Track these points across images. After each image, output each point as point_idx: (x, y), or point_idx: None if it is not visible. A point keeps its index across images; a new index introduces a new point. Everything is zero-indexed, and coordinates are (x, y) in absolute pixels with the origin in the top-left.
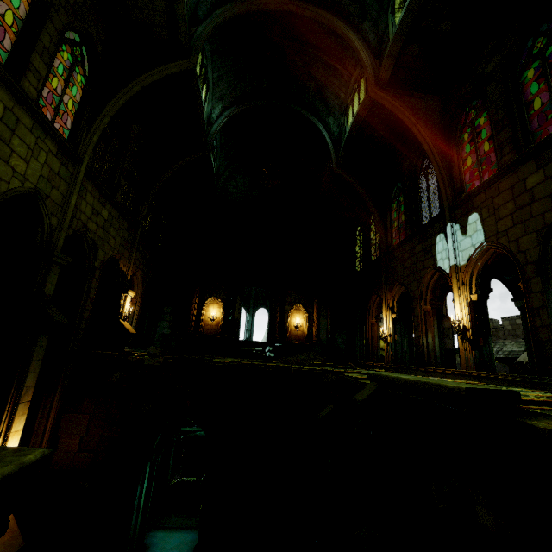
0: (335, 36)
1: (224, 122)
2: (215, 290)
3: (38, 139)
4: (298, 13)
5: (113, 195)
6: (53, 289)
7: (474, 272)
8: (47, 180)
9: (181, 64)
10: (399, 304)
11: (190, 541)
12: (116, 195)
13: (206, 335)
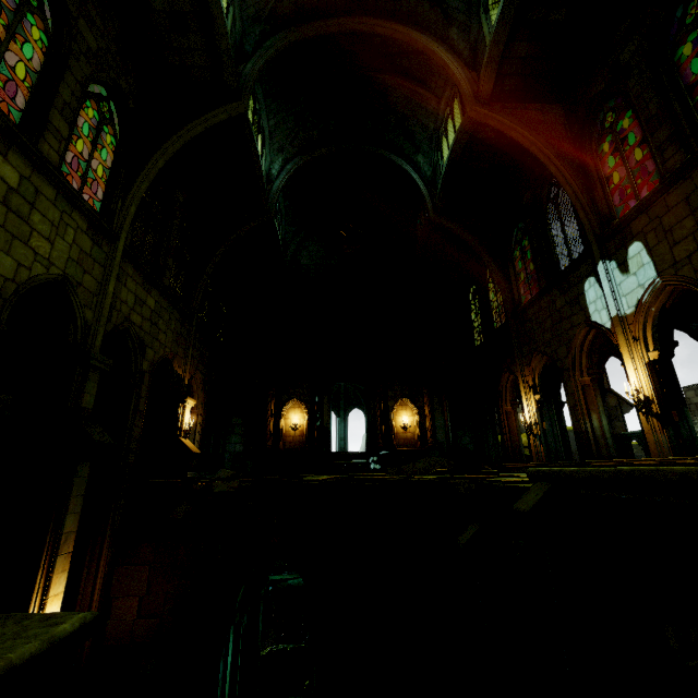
0: (415, 54)
1: (287, 177)
2: (294, 390)
3: (63, 213)
4: (366, 32)
5: (159, 279)
6: (93, 401)
7: (648, 322)
8: (78, 264)
9: (230, 109)
10: (542, 380)
11: None
12: (162, 278)
13: (289, 449)
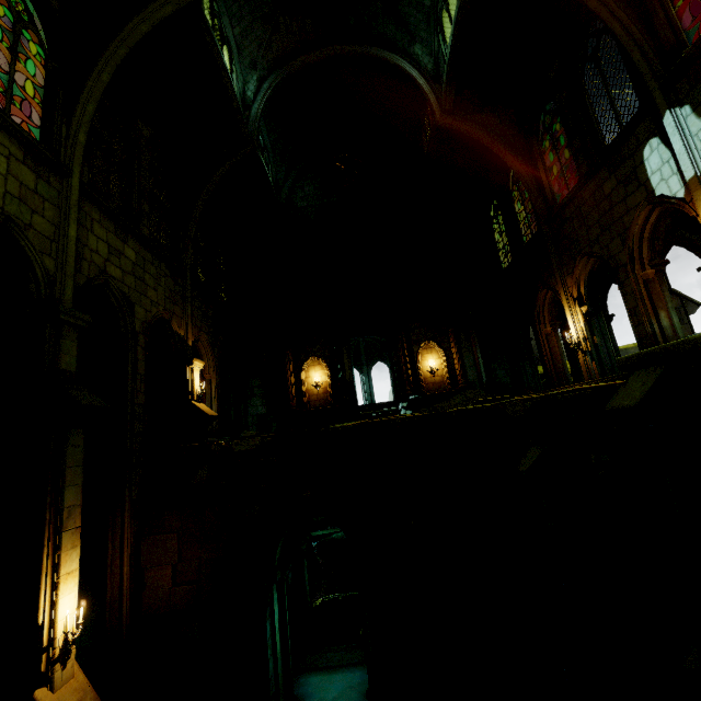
0: None
1: (266, 99)
2: (311, 347)
3: None
4: None
5: (136, 227)
6: (75, 363)
7: None
8: (21, 201)
9: None
10: (589, 288)
11: (357, 684)
12: (139, 227)
13: (314, 408)
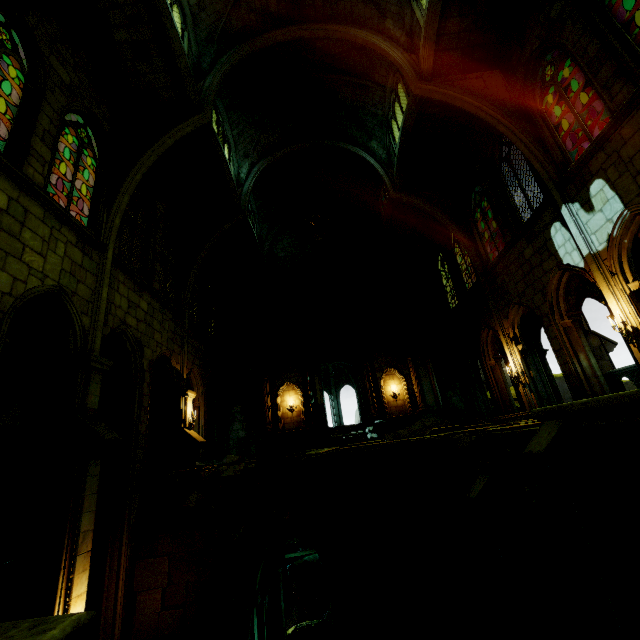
0: (356, 50)
1: (255, 179)
2: (286, 374)
3: (52, 229)
4: (309, 37)
5: (149, 283)
6: (98, 401)
7: (623, 254)
8: (71, 275)
9: (195, 120)
10: (522, 330)
11: None
12: (152, 282)
13: (288, 430)
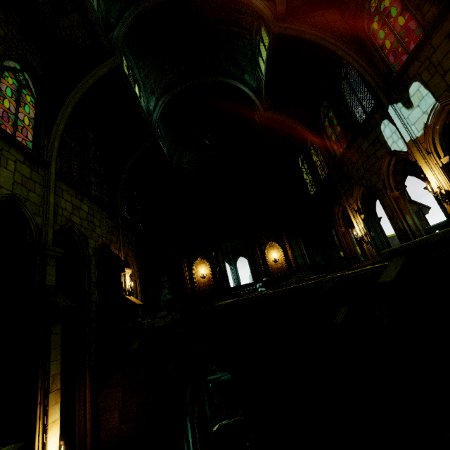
0: (227, 3)
1: (161, 110)
2: (197, 252)
3: (2, 150)
4: None
5: (87, 191)
6: (54, 280)
7: (435, 137)
8: (22, 185)
9: (109, 63)
10: (363, 204)
11: None
12: (90, 191)
13: (202, 291)
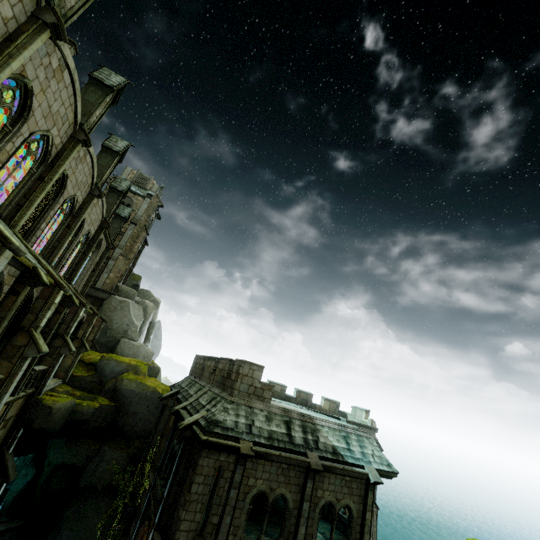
0: None
1: None
2: None
3: None
4: None
5: None
6: None
7: None
8: None
9: None
10: None
11: None
12: None
13: None
